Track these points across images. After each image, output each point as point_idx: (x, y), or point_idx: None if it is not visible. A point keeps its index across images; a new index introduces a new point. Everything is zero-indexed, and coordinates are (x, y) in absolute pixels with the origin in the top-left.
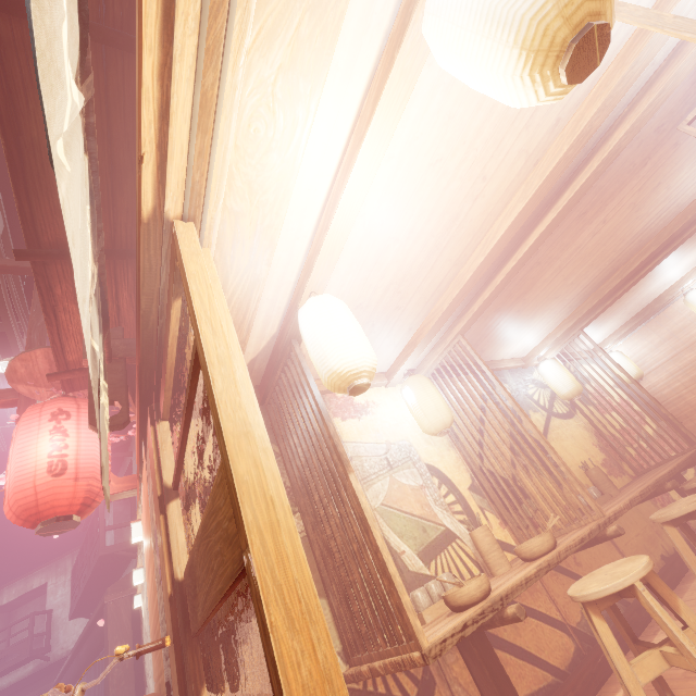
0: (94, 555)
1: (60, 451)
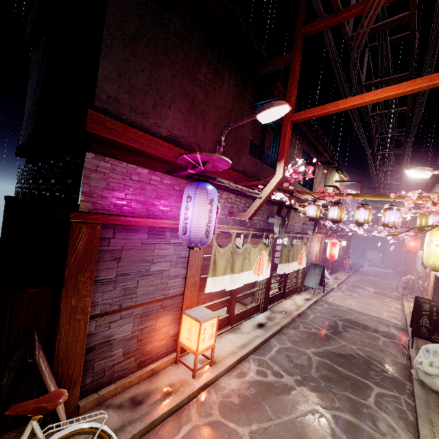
0: (404, 221)
1: (414, 245)
